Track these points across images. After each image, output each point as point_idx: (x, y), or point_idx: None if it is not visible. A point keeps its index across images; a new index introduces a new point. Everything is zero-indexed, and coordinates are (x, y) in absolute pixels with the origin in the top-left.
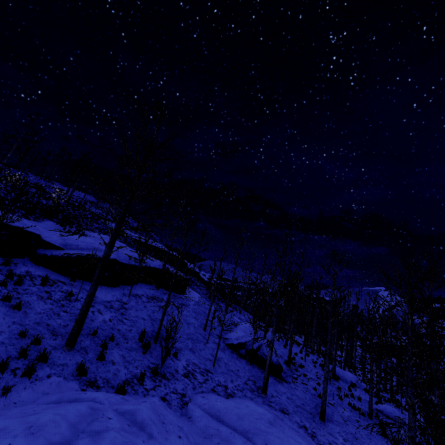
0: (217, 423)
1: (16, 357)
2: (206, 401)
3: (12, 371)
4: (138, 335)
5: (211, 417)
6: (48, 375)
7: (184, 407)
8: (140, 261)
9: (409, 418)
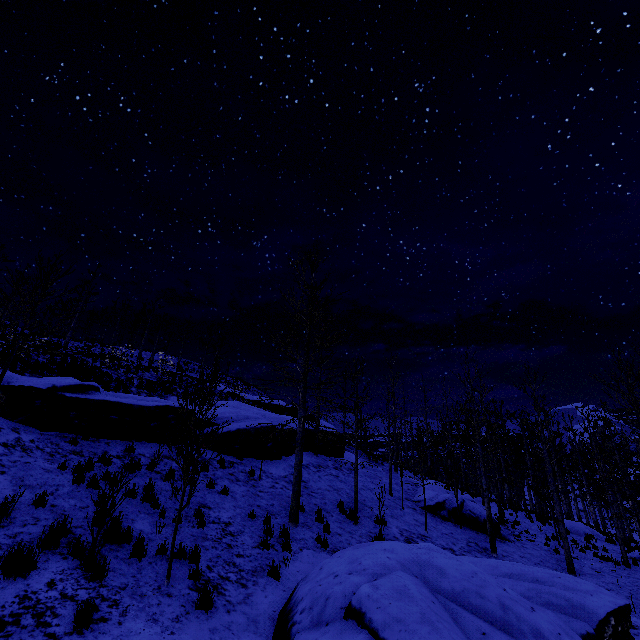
0: None
1: (264, 536)
2: None
3: (272, 548)
4: (335, 507)
5: None
6: (299, 548)
7: None
8: None
9: None
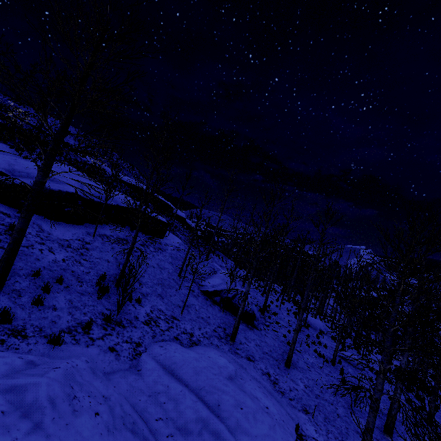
0: (169, 379)
1: None
2: (164, 352)
3: None
4: (96, 278)
5: (163, 370)
6: None
7: (136, 358)
8: (106, 198)
9: (377, 382)
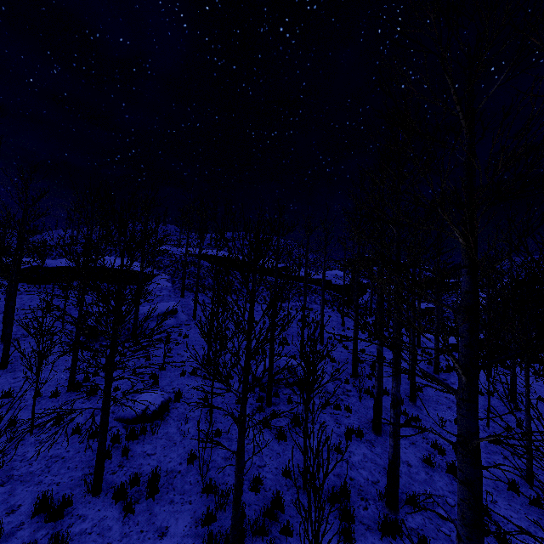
0: None
1: None
2: None
3: None
4: None
5: None
6: None
7: None
8: None
9: None
